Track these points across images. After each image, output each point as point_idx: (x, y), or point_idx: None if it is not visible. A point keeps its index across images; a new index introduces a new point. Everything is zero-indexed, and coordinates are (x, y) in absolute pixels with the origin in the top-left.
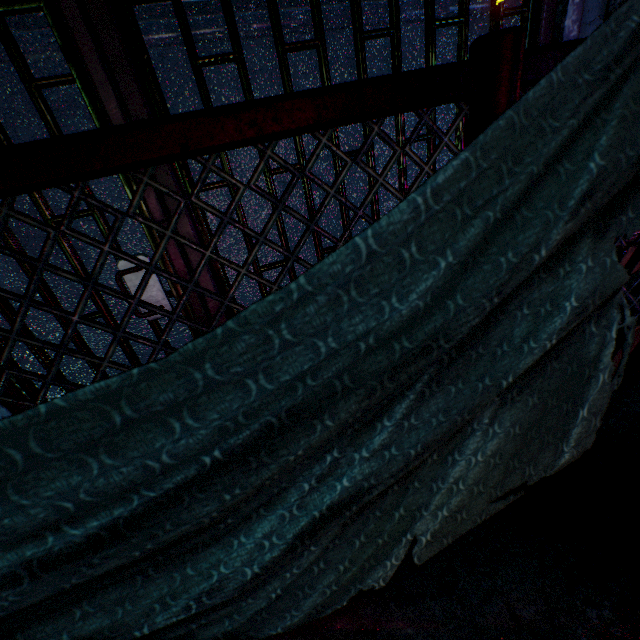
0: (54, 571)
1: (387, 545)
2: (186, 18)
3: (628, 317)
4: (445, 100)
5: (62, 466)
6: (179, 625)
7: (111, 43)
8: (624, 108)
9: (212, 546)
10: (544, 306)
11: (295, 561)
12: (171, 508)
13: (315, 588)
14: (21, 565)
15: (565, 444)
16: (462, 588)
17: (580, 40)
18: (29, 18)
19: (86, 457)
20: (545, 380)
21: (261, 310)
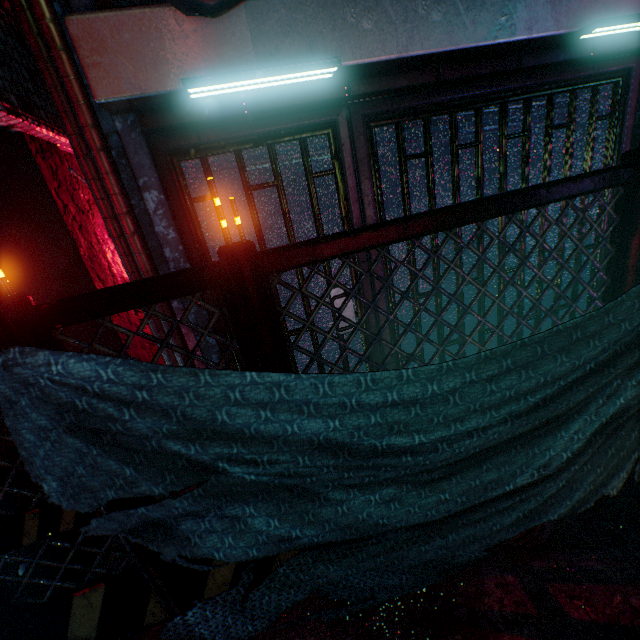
0: (519, 420)
1: (623, 459)
2: (403, 134)
3: None
4: (612, 186)
5: (549, 359)
6: (512, 495)
7: (361, 151)
8: None
9: (547, 436)
10: None
11: (579, 458)
12: (567, 393)
13: (582, 484)
14: (508, 414)
15: None
16: (632, 538)
17: None
18: (312, 138)
19: (557, 355)
20: None
21: (634, 291)
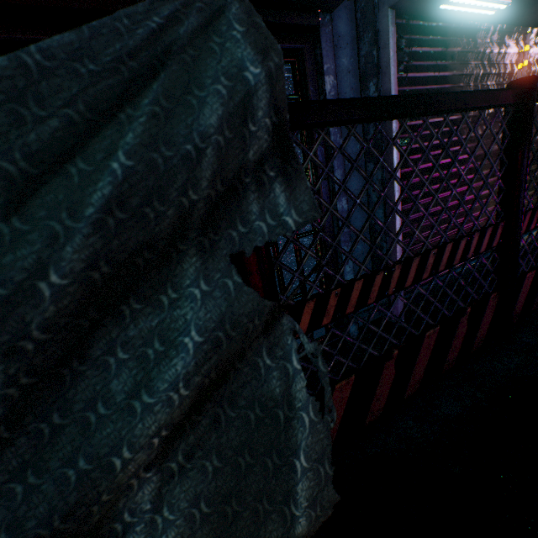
0: None
1: None
2: None
3: (308, 343)
4: None
5: None
6: None
7: None
8: (156, 105)
9: None
10: (152, 345)
11: None
12: None
13: None
14: None
15: (294, 506)
16: None
17: (294, 102)
18: None
19: None
20: (223, 434)
21: None
